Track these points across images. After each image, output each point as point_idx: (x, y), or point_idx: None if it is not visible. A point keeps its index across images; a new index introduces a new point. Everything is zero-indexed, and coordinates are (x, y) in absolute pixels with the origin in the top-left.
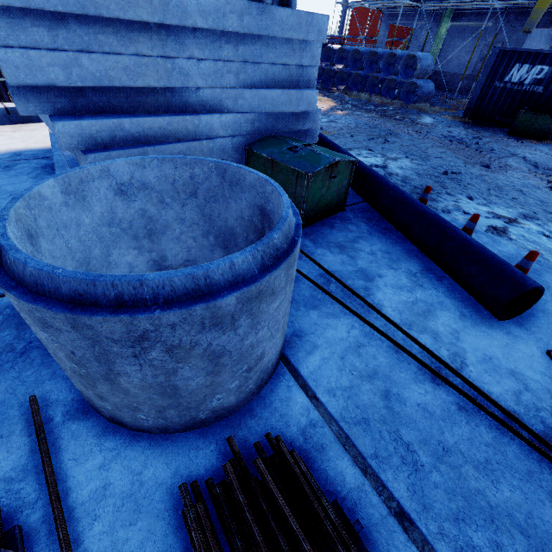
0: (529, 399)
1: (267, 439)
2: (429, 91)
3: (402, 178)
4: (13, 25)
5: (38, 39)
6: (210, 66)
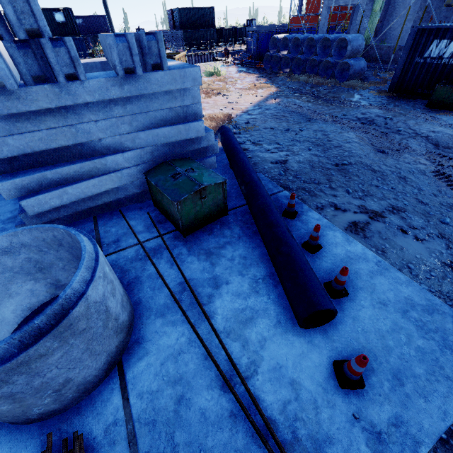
0: (293, 409)
1: (72, 437)
2: (360, 68)
3: (296, 173)
4: None
5: None
6: (107, 123)
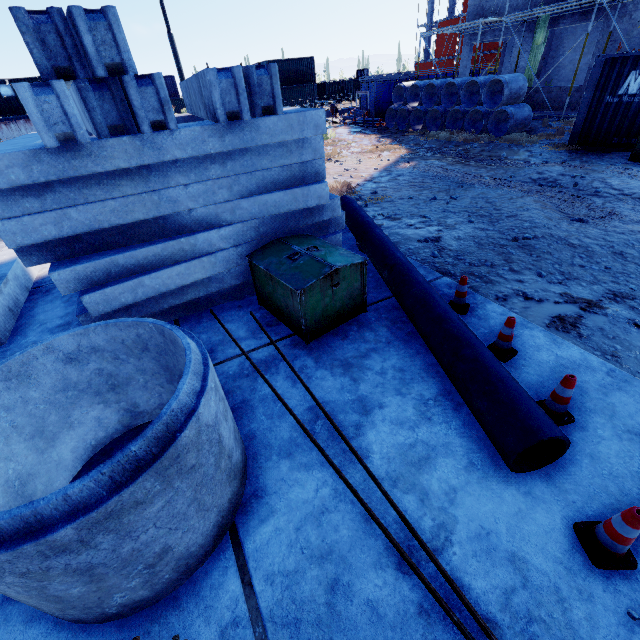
0: (522, 603)
1: None
2: (524, 117)
3: (456, 254)
4: (6, 201)
5: (29, 206)
6: (199, 188)
